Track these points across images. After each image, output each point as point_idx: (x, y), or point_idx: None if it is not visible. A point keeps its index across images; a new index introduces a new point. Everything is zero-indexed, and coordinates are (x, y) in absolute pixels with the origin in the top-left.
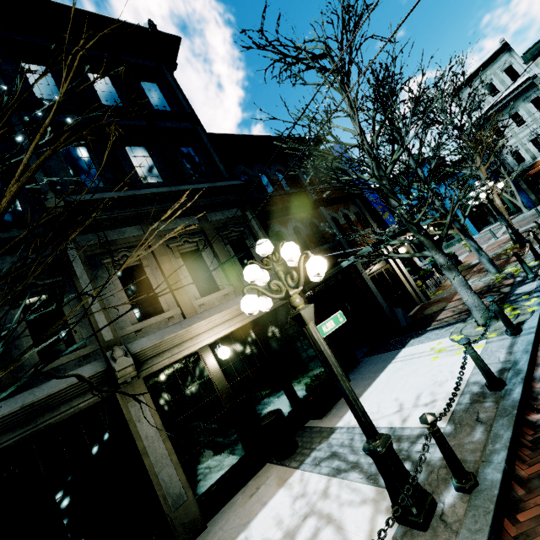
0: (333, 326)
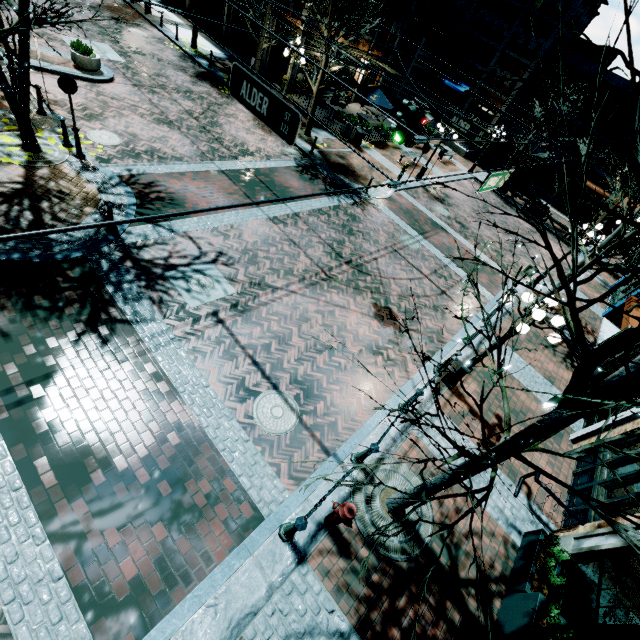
0: None
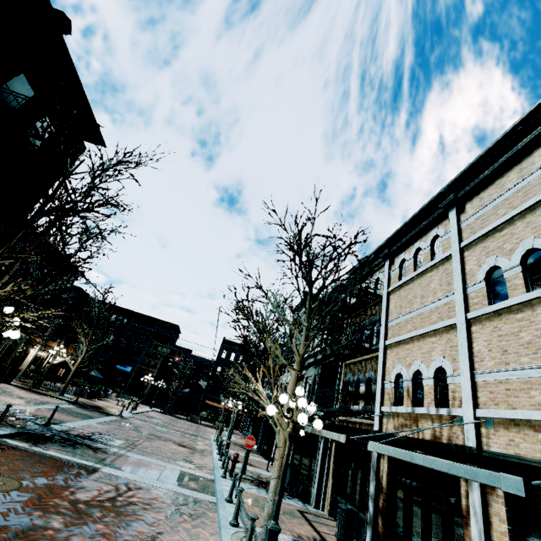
0: None
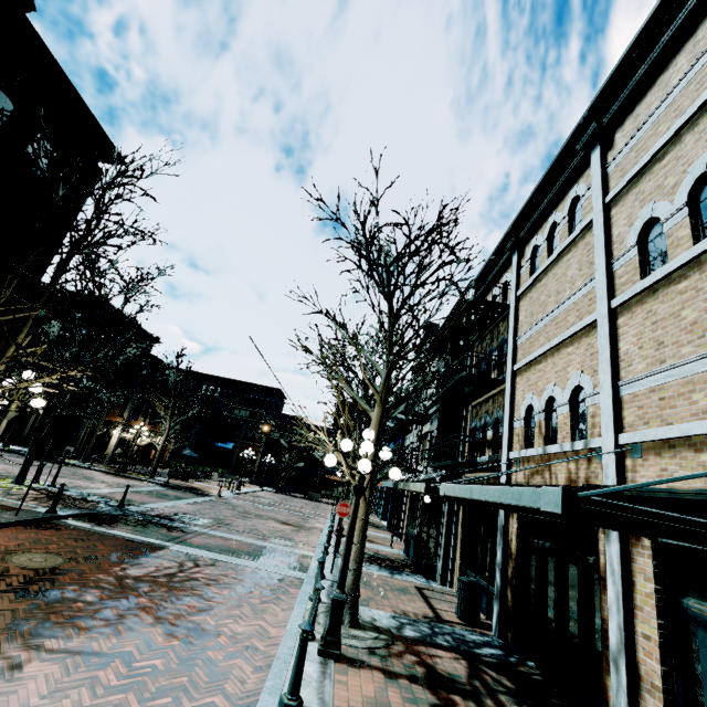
0: None
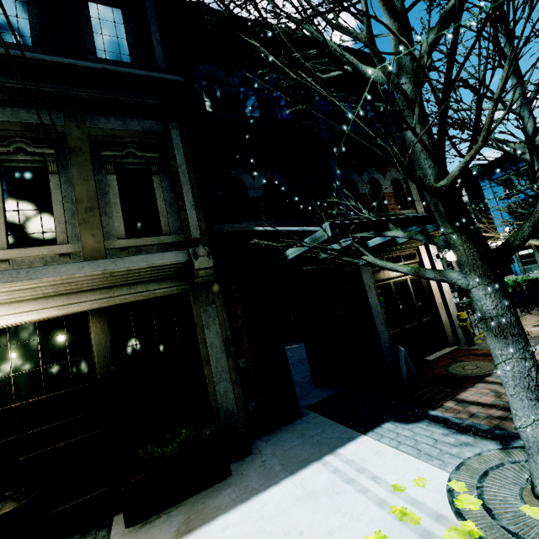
0: None
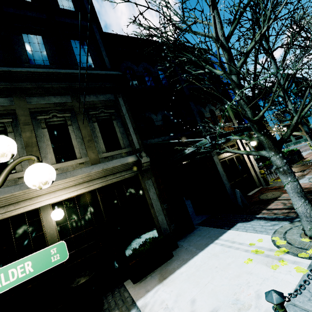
0: (26, 274)
